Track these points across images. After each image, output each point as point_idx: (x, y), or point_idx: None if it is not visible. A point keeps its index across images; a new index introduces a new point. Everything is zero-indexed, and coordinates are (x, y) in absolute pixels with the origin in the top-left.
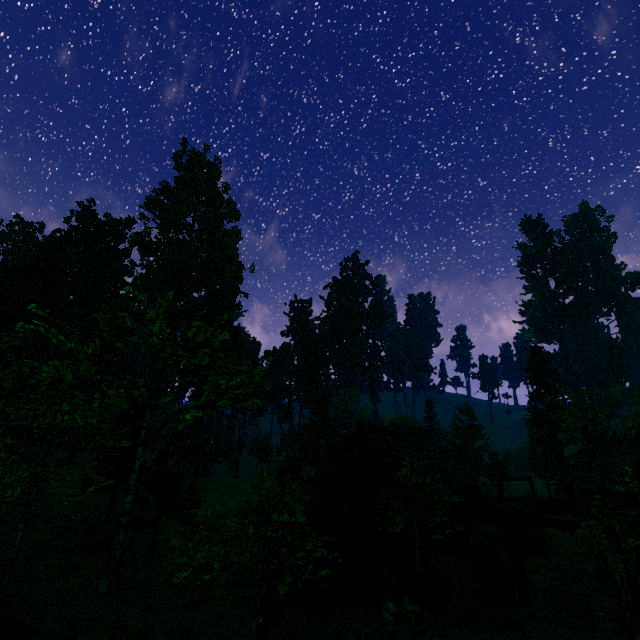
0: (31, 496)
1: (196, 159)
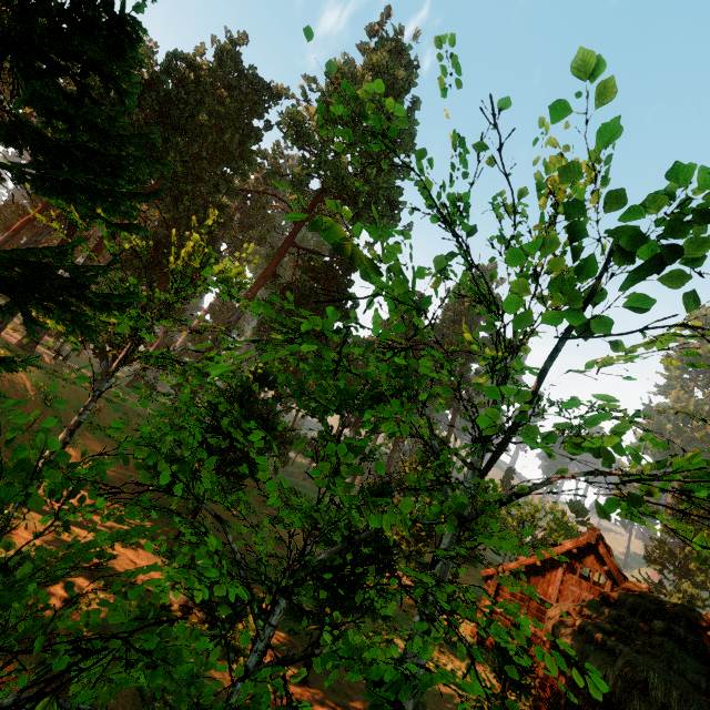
0: (269, 624)
1: (394, 45)
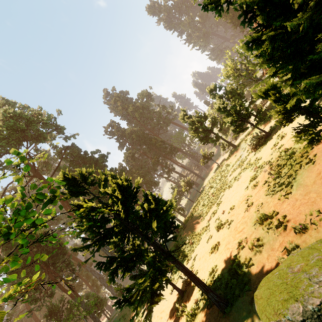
0: None
1: None
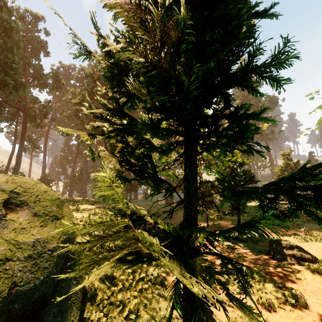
0: None
1: None
